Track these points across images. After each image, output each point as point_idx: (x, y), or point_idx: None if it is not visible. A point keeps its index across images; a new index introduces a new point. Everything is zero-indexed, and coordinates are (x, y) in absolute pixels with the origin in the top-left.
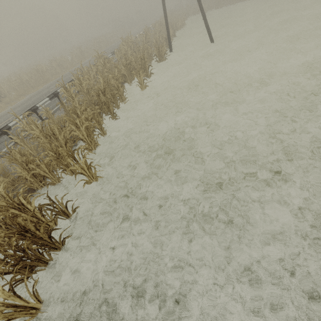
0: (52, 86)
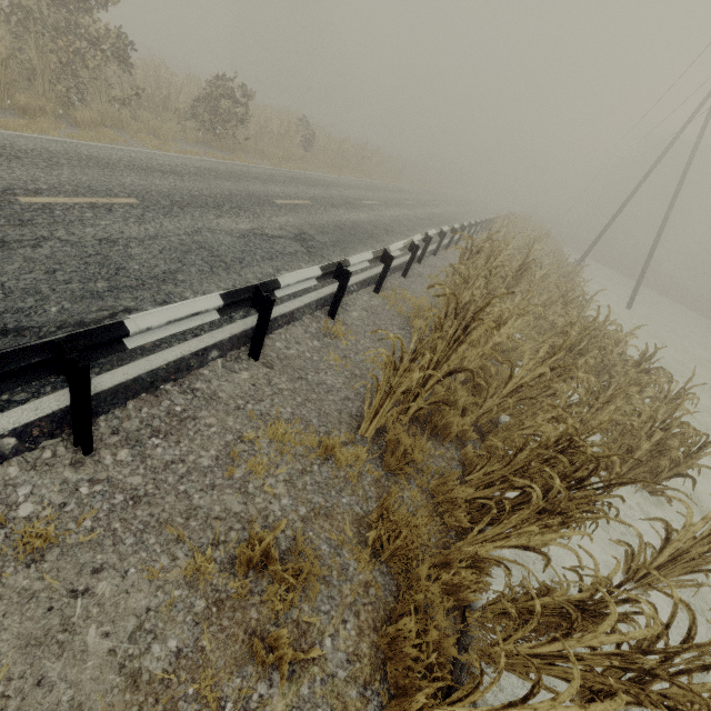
0: (396, 193)
